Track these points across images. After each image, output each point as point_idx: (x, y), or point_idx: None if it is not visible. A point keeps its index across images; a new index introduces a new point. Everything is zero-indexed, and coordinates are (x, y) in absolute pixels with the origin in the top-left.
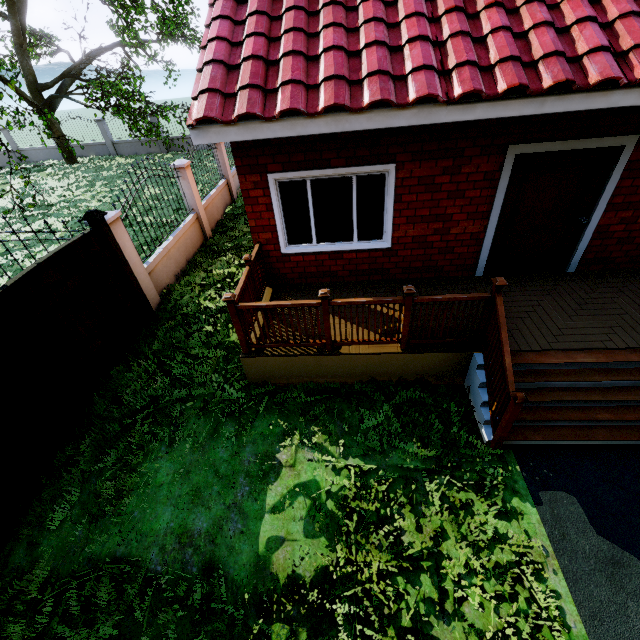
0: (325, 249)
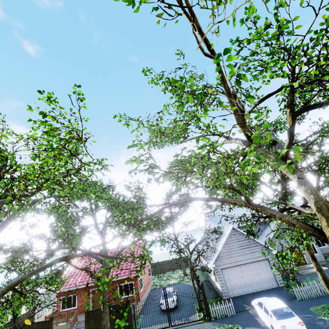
0: (67, 309)
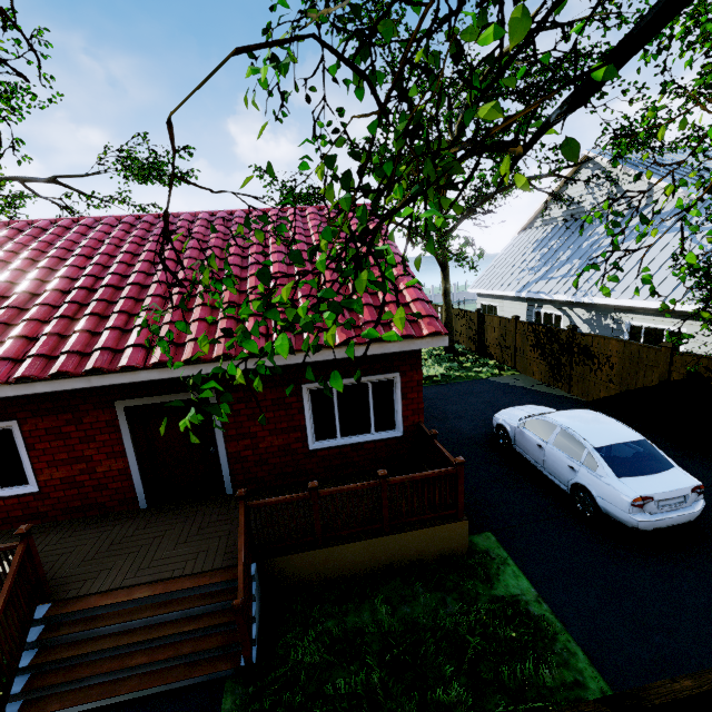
0: None
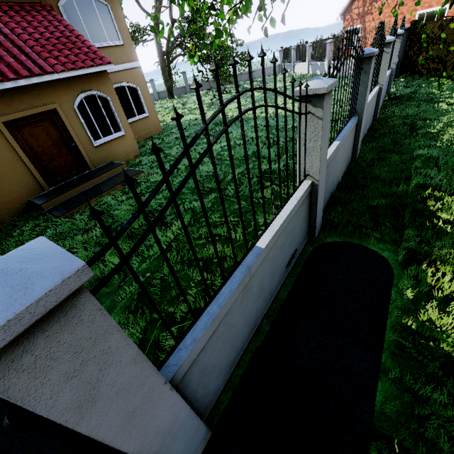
0: None
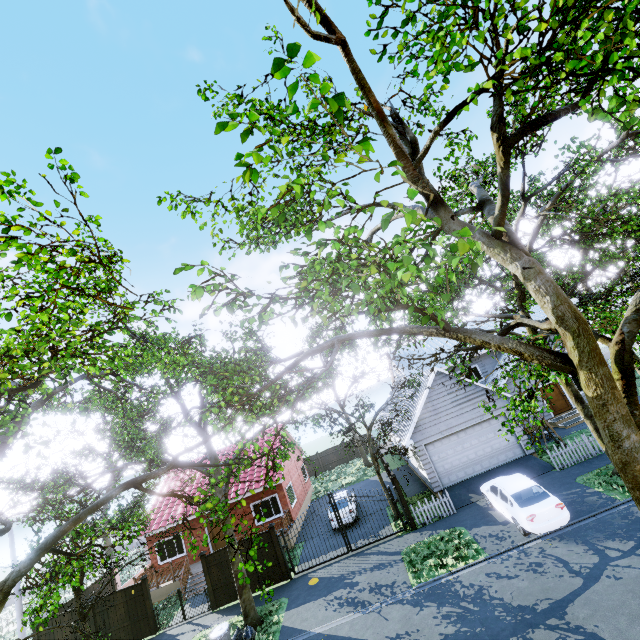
0: (170, 560)
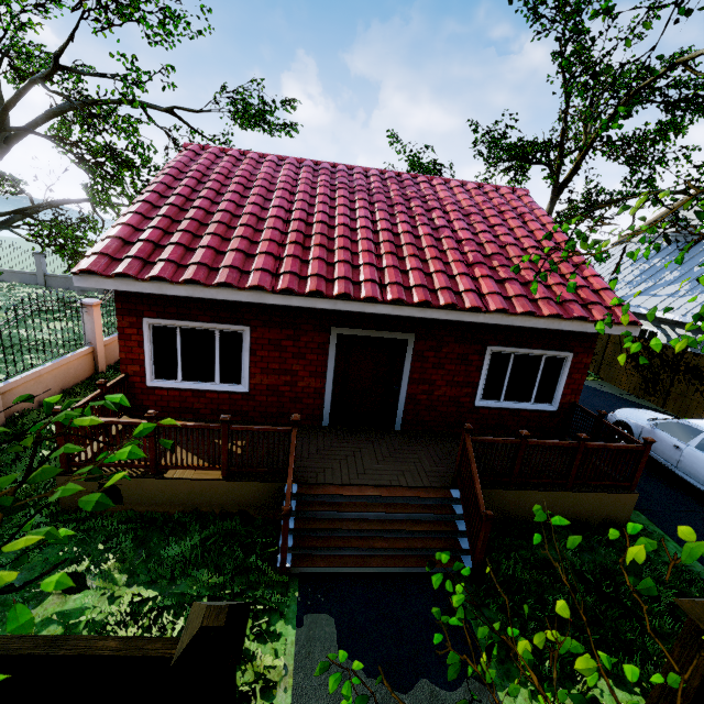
0: (189, 386)
